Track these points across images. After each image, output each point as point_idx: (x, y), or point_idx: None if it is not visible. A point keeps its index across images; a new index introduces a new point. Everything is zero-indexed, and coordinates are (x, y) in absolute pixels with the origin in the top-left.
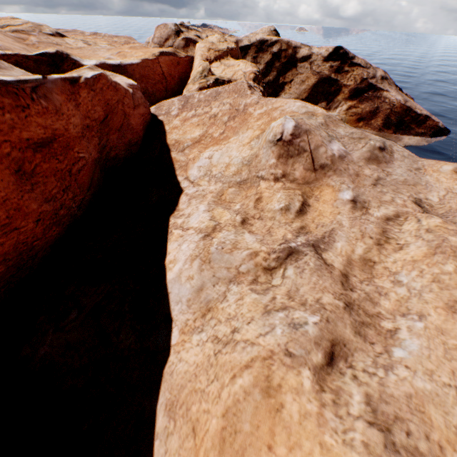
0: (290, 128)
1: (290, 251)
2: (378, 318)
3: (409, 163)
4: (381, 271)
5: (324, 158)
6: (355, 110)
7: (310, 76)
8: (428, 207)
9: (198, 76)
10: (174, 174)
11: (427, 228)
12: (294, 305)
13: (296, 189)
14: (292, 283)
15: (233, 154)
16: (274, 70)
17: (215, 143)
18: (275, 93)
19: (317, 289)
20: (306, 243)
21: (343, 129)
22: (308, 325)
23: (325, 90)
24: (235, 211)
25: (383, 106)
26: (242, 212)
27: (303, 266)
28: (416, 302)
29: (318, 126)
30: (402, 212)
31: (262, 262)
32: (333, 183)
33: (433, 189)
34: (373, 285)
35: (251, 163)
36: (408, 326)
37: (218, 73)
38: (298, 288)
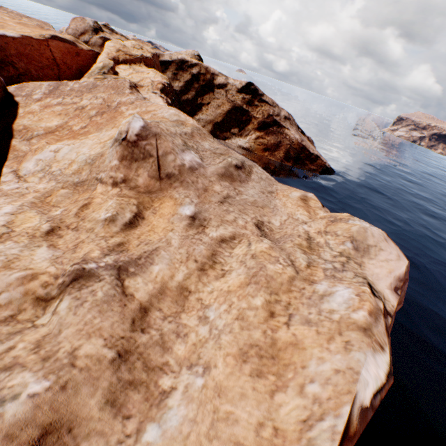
0: (137, 128)
1: (78, 275)
2: (160, 371)
3: (264, 186)
4: (194, 303)
5: (172, 166)
6: (263, 140)
7: (225, 102)
8: (268, 231)
9: (96, 71)
10: (2, 164)
11: (254, 253)
12: (30, 362)
13: (133, 198)
14: (57, 323)
15: (83, 151)
16: (193, 90)
17: (72, 137)
18: (193, 112)
19: (83, 332)
20: (113, 264)
21: (210, 143)
22: (14, 402)
23: (238, 118)
24: (50, 216)
25: (285, 141)
26: (57, 219)
27: (87, 297)
28: (211, 347)
29: (178, 134)
30: (239, 234)
31: (38, 289)
32: (178, 196)
33: (278, 213)
34: (175, 323)
35: (95, 162)
36: (188, 384)
37: (124, 75)
38: (62, 331)
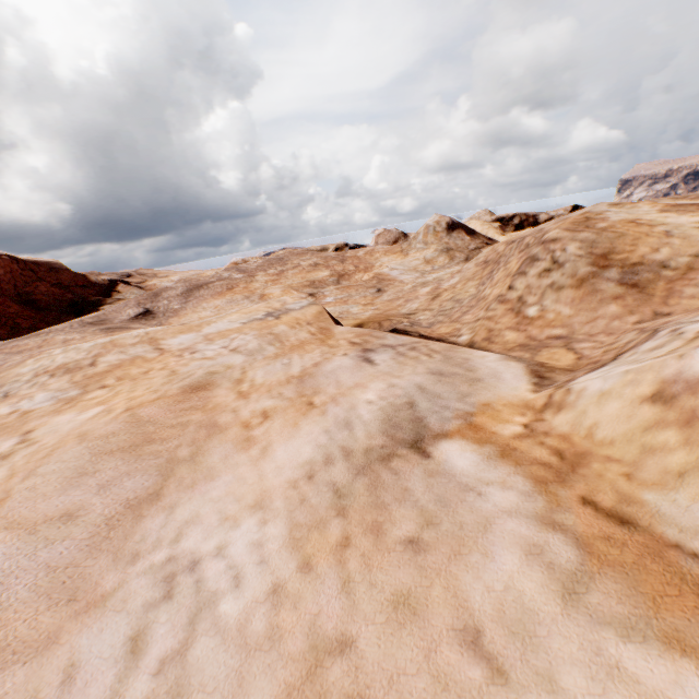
0: None
1: None
2: None
3: None
4: None
5: None
6: None
7: None
8: None
9: None
10: None
11: None
12: None
13: None
14: None
15: None
16: None
17: None
18: None
19: None
20: None
21: None
22: None
23: None
24: None
25: None
26: None
27: None
28: None
29: None
30: None
31: None
32: None
33: None
34: None
35: None
36: None
37: None
38: None
